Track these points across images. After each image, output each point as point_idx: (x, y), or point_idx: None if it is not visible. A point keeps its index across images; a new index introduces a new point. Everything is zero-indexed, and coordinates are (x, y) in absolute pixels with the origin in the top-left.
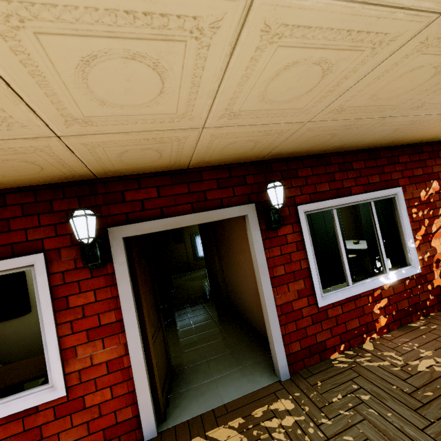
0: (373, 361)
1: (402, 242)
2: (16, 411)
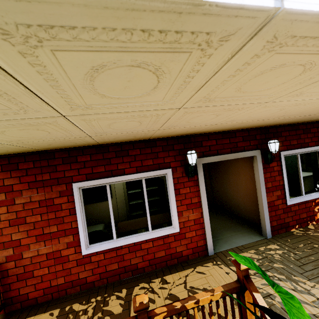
0: (316, 233)
1: None
2: (162, 235)
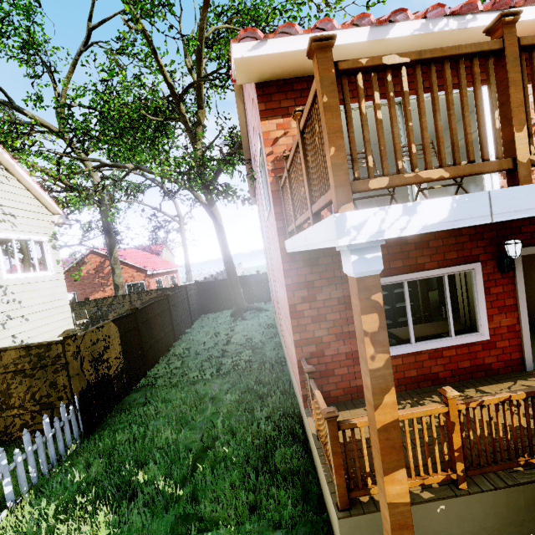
0: None
1: None
2: (467, 342)
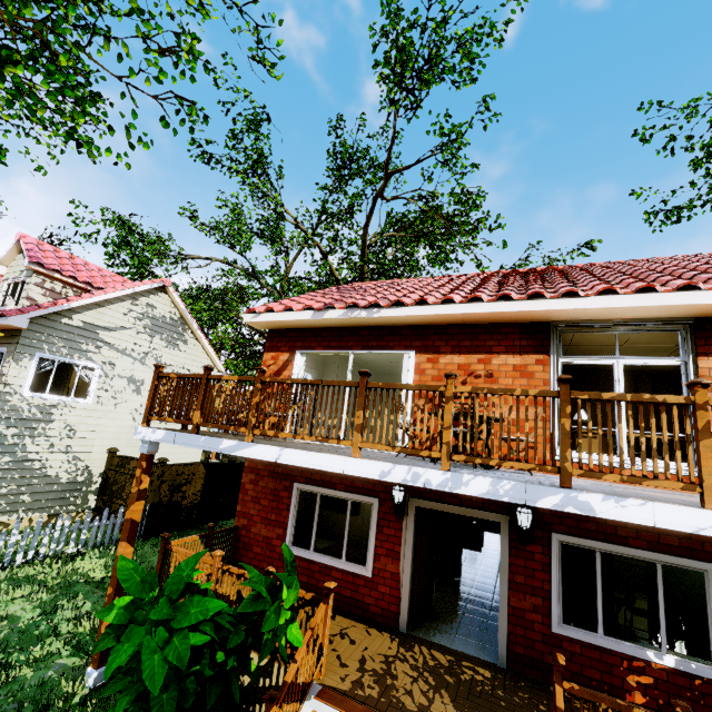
0: (586, 709)
1: (708, 632)
2: (352, 570)
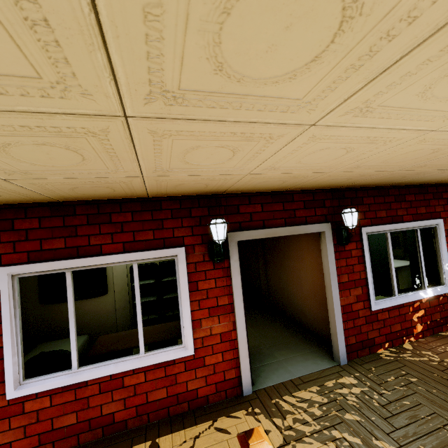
0: (414, 357)
1: (439, 264)
2: (162, 360)
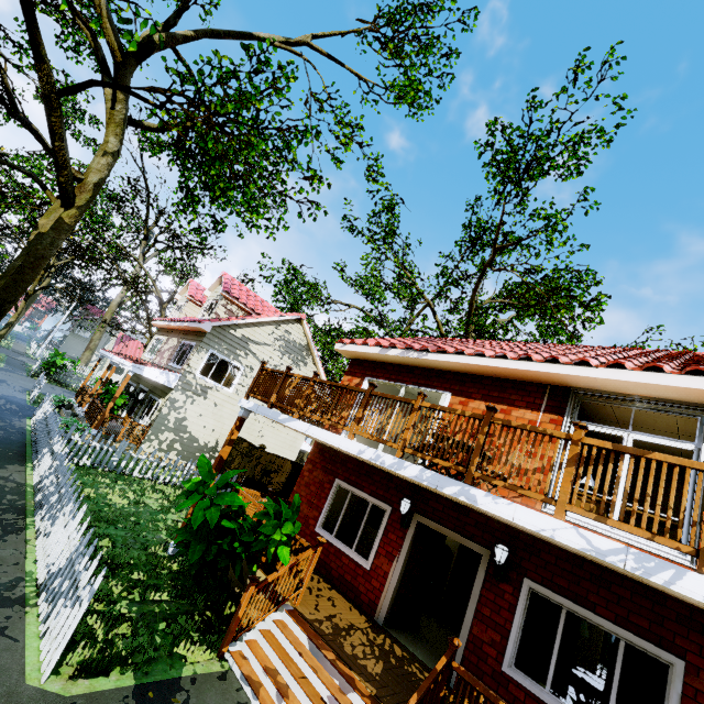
0: None
1: None
2: (357, 560)
